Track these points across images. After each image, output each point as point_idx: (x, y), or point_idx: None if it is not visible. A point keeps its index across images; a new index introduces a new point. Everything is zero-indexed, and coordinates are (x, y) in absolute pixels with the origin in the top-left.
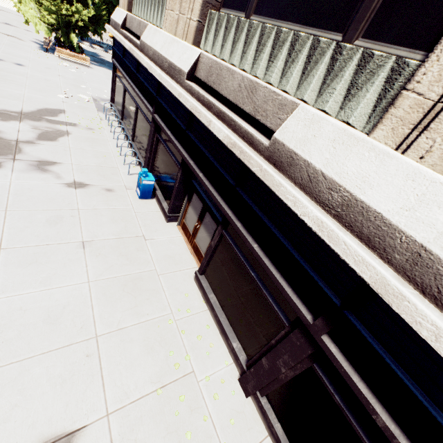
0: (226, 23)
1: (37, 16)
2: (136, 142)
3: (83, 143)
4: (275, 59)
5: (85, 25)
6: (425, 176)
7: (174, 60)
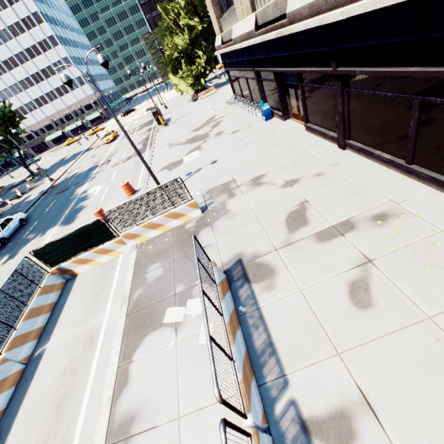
0: None
1: (184, 86)
2: (254, 101)
3: (230, 120)
4: None
5: (204, 70)
6: None
7: (248, 30)
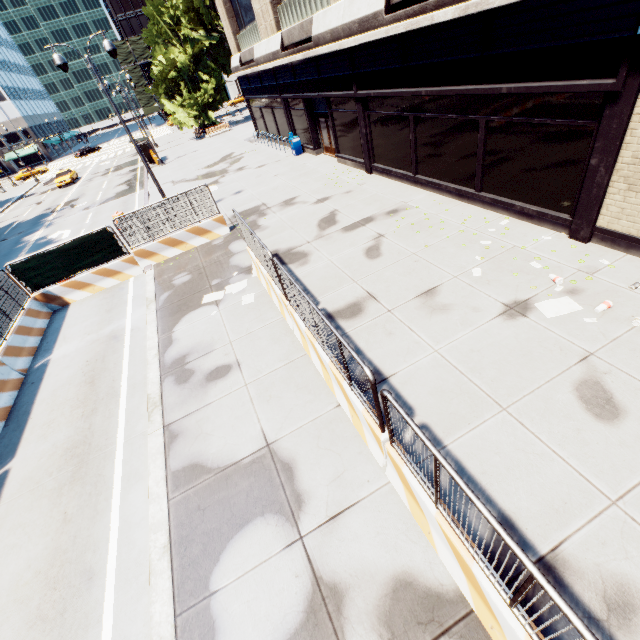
0: (285, 7)
1: (186, 117)
2: (282, 137)
3: (253, 156)
4: (306, 6)
5: (213, 99)
6: (337, 6)
7: (273, 50)
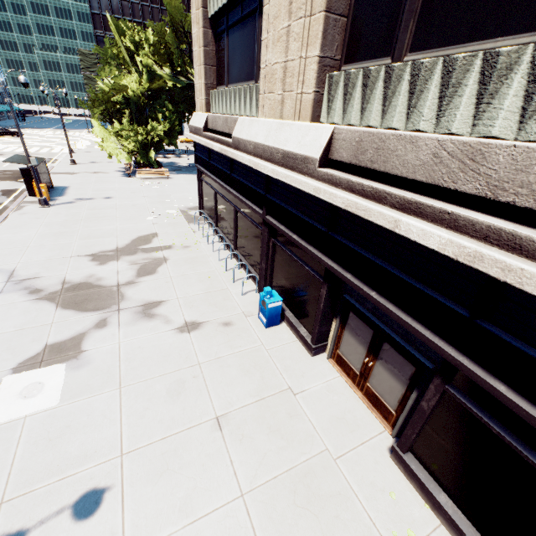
0: (363, 79)
1: (117, 148)
2: (240, 250)
3: (183, 267)
4: (493, 98)
5: (160, 140)
6: None
7: (290, 148)
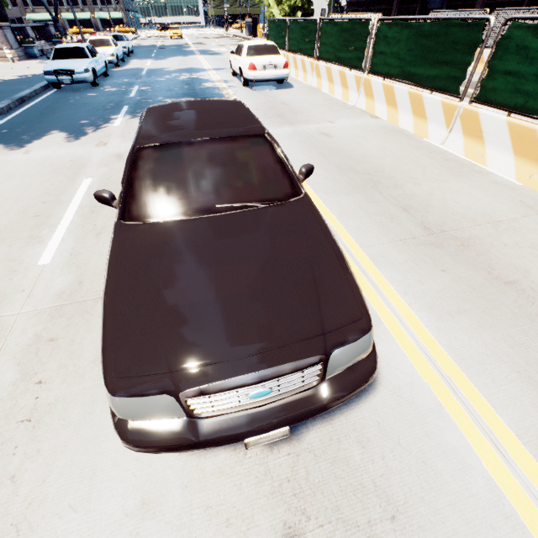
0: None
1: (278, 12)
2: None
3: None
4: None
5: (301, 6)
6: None
7: None
